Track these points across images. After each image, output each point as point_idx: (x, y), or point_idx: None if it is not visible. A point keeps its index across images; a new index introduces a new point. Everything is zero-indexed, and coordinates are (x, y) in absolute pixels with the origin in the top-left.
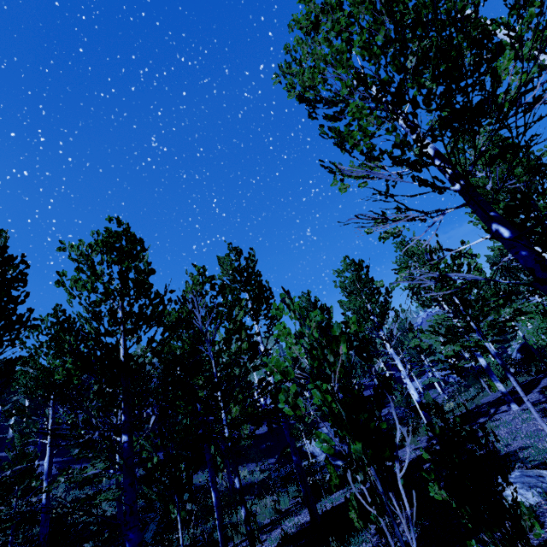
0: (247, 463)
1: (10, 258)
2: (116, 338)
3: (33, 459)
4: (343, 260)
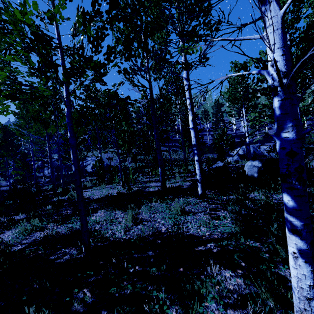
0: (215, 154)
1: (97, 91)
2: (110, 123)
3: (136, 139)
4: (235, 61)
